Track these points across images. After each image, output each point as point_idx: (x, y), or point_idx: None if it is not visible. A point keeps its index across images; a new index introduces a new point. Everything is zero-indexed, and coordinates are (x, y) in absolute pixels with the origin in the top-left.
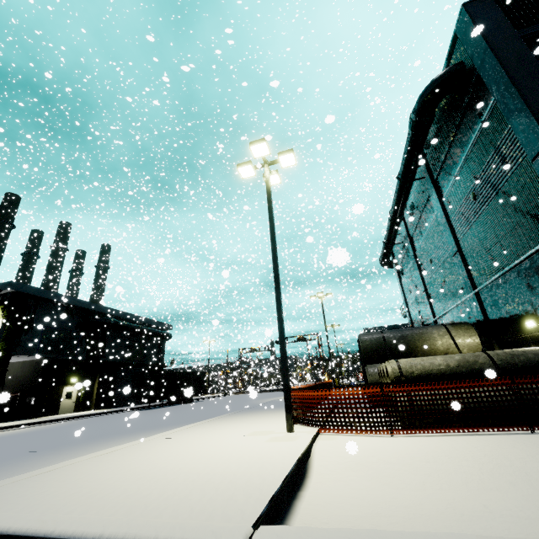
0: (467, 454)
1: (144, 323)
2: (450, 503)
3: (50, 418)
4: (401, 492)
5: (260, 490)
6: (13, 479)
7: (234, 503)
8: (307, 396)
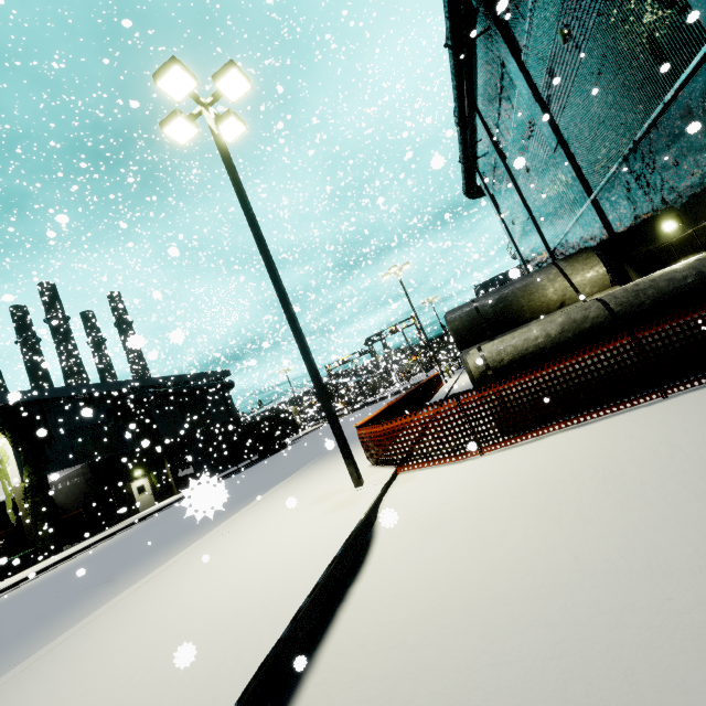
0: (566, 470)
1: (192, 381)
2: (532, 563)
3: (129, 521)
4: (474, 556)
5: (259, 642)
6: (12, 674)
7: (215, 682)
8: (373, 433)
